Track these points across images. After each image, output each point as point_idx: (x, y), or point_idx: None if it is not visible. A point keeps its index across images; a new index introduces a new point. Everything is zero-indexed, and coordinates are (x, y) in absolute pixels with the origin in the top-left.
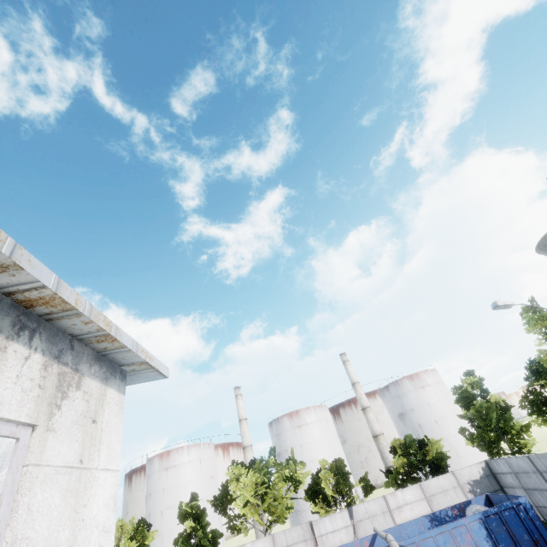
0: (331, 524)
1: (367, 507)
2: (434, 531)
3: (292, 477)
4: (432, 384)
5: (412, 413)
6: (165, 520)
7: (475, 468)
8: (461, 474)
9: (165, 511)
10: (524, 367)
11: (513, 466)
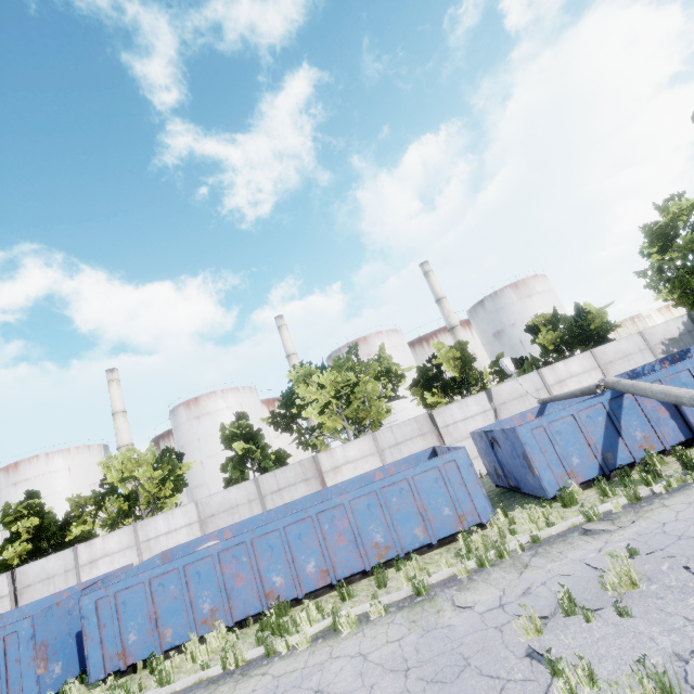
0: (461, 411)
1: (514, 386)
2: (691, 361)
3: (390, 371)
4: (542, 291)
5: (513, 328)
6: (207, 469)
7: (673, 324)
8: (651, 334)
9: (205, 461)
10: None
11: None
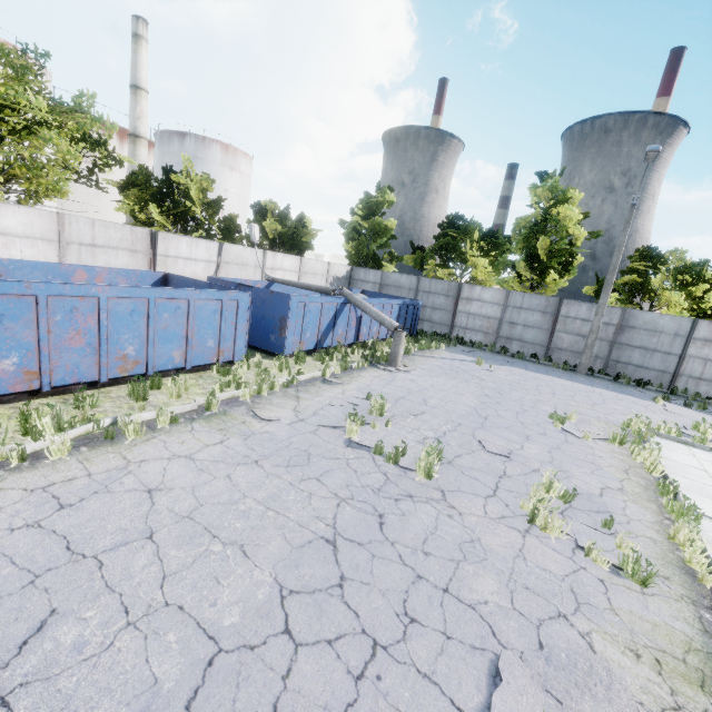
0: (189, 249)
1: (243, 253)
2: (377, 301)
3: (104, 144)
4: (244, 174)
5: None
6: None
7: (344, 269)
8: (333, 268)
9: None
10: (447, 216)
11: (389, 279)
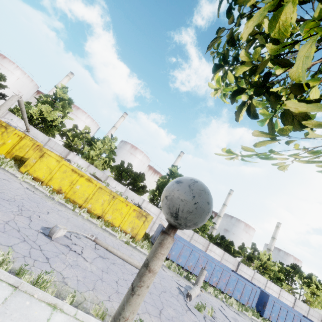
0: None
1: None
2: None
3: None
4: None
5: None
6: None
7: None
8: None
9: None
10: None
11: None
